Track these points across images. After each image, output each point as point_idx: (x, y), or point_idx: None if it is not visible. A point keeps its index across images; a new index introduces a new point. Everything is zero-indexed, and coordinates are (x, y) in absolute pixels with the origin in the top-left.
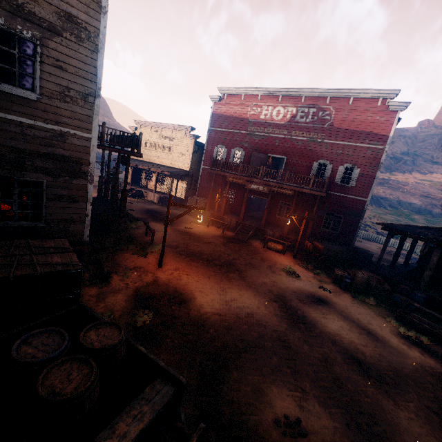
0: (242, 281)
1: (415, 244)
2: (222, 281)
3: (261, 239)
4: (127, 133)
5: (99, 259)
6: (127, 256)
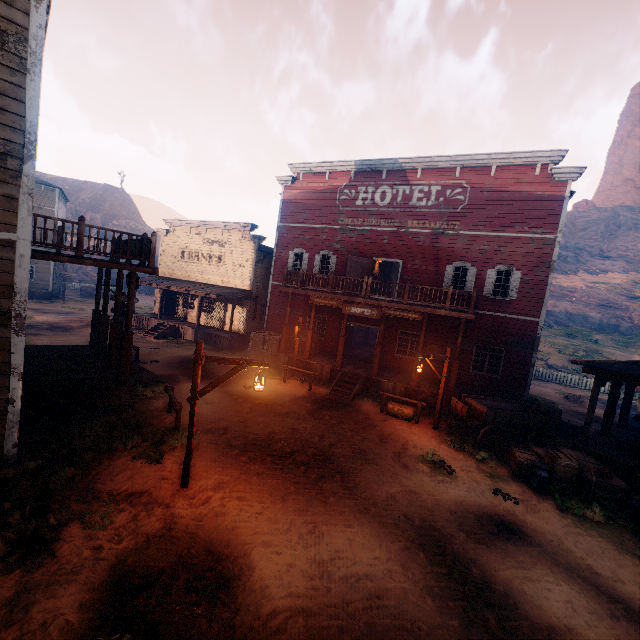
0: (349, 499)
1: (633, 390)
2: (311, 505)
3: (375, 397)
4: (128, 234)
5: (47, 488)
6: (120, 466)
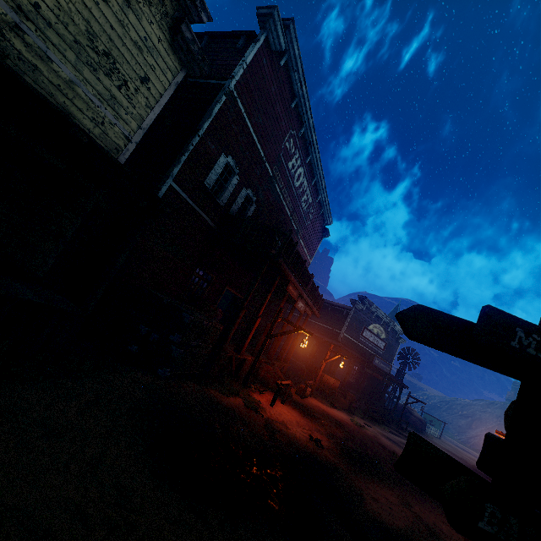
0: None
1: None
2: None
3: None
4: None
5: None
6: None
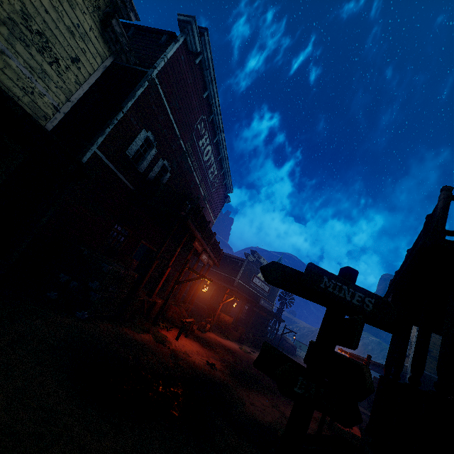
0: None
1: None
2: None
3: None
4: None
5: None
6: None
